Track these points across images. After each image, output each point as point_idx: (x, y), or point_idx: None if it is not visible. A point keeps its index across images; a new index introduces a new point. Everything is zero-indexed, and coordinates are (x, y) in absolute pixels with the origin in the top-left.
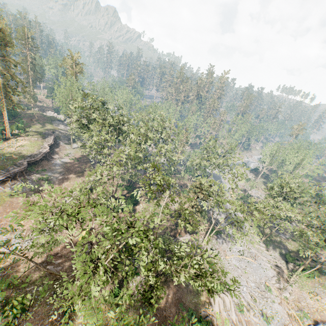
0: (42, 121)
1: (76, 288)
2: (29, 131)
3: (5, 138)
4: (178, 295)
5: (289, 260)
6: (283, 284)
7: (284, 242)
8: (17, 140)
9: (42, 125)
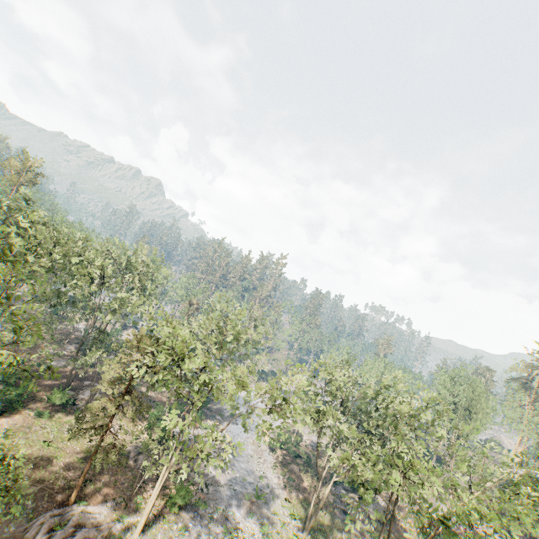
0: None
1: None
2: None
3: None
4: None
5: None
6: None
7: None
8: None
9: None
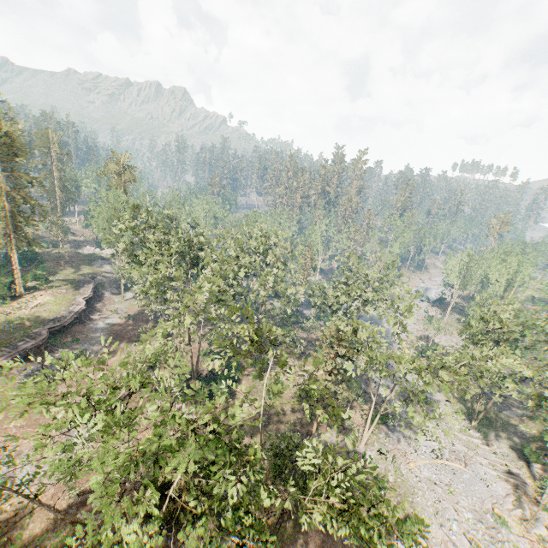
0: (76, 263)
1: None
2: (54, 280)
3: (14, 296)
4: None
5: (531, 458)
6: (529, 509)
7: (516, 425)
8: (33, 297)
9: (75, 268)
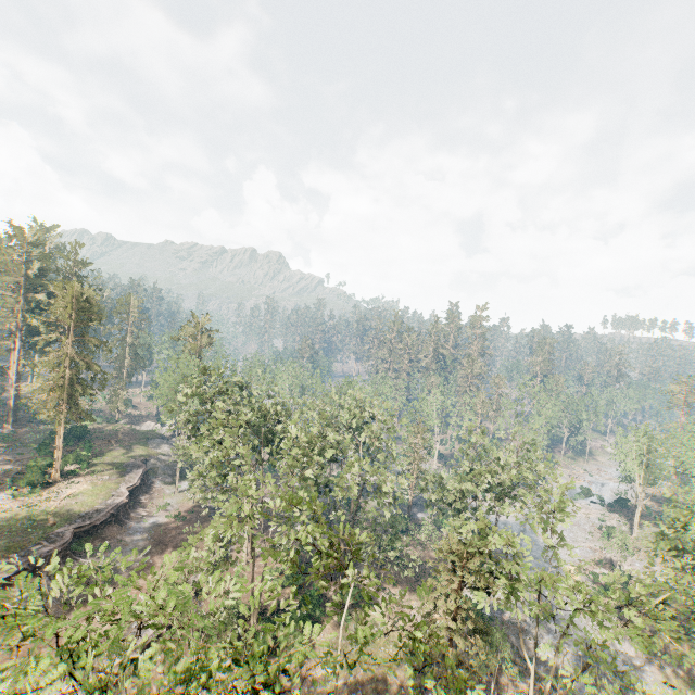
0: (129, 443)
1: None
2: (98, 463)
3: (46, 483)
4: None
5: None
6: None
7: None
8: (68, 485)
9: (127, 448)
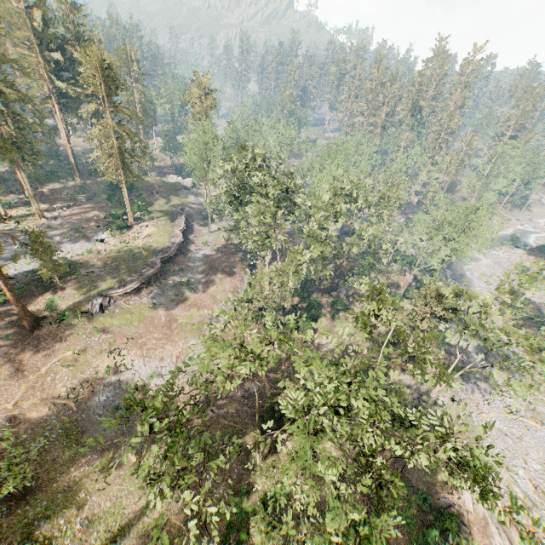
0: (165, 194)
1: (249, 439)
2: (152, 211)
3: (127, 226)
4: (397, 467)
5: None
6: None
7: None
8: (141, 228)
9: (166, 199)
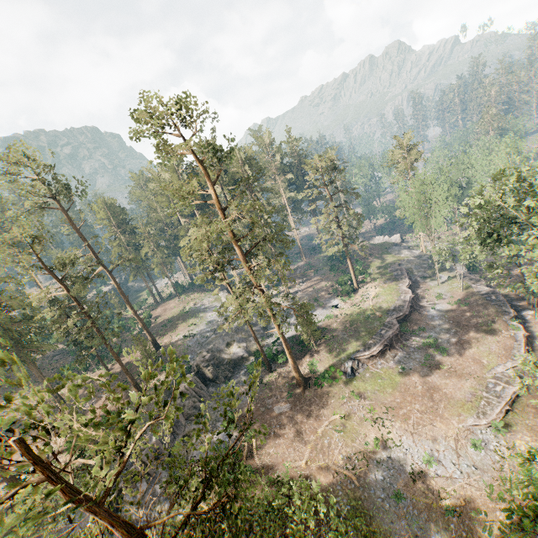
0: (377, 254)
1: None
2: (371, 272)
3: (353, 290)
4: None
5: None
6: None
7: None
8: (366, 290)
9: (380, 259)
